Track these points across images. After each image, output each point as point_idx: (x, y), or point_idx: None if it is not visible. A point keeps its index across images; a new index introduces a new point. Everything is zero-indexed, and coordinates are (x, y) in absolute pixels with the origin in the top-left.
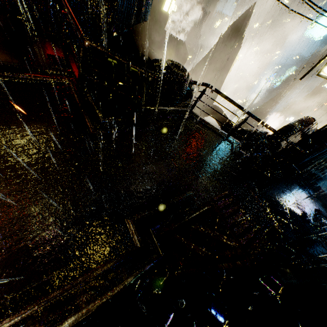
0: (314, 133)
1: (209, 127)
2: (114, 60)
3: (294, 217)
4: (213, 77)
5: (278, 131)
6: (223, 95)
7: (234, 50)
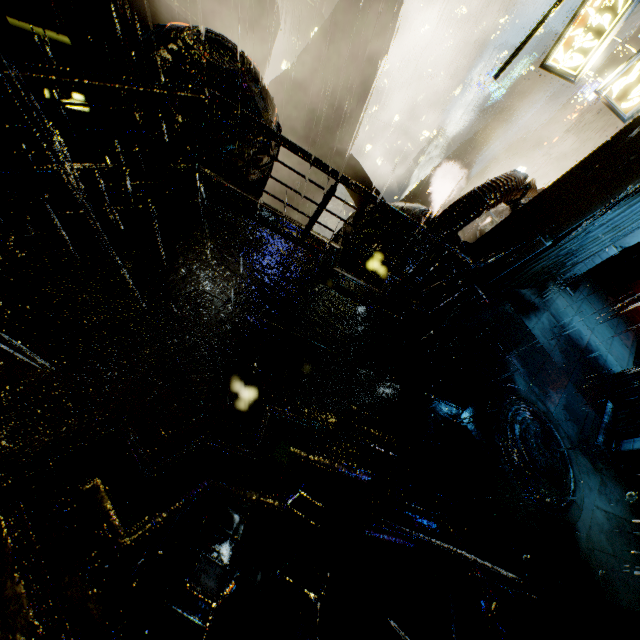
0: (518, 212)
1: (252, 215)
2: (40, 26)
3: (446, 419)
4: (342, 79)
5: (449, 209)
6: (256, 125)
7: (389, 7)
